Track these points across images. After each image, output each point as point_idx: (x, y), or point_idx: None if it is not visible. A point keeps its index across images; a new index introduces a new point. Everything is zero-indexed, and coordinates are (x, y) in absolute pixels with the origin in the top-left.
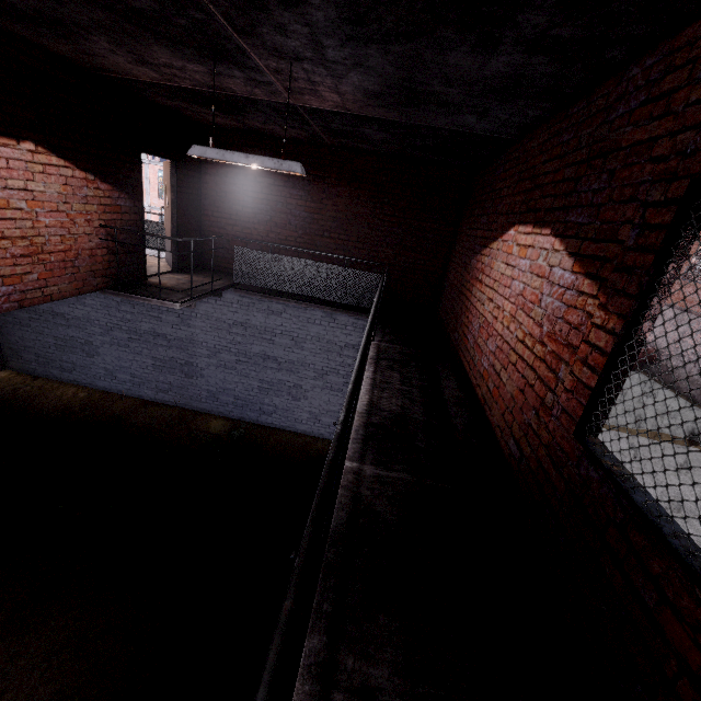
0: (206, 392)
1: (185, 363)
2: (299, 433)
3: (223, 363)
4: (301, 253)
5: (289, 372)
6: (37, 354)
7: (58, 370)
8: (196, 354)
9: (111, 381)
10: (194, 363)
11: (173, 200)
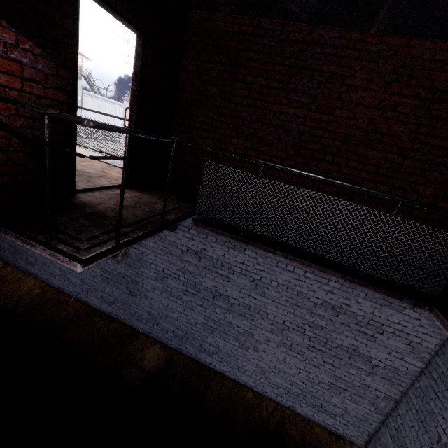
0: (147, 314)
1: (131, 280)
2: (240, 382)
3: (169, 289)
4: (286, 180)
5: (241, 317)
6: (10, 244)
7: (24, 262)
8: (143, 274)
9: (64, 281)
10: (140, 282)
11: (134, 93)
